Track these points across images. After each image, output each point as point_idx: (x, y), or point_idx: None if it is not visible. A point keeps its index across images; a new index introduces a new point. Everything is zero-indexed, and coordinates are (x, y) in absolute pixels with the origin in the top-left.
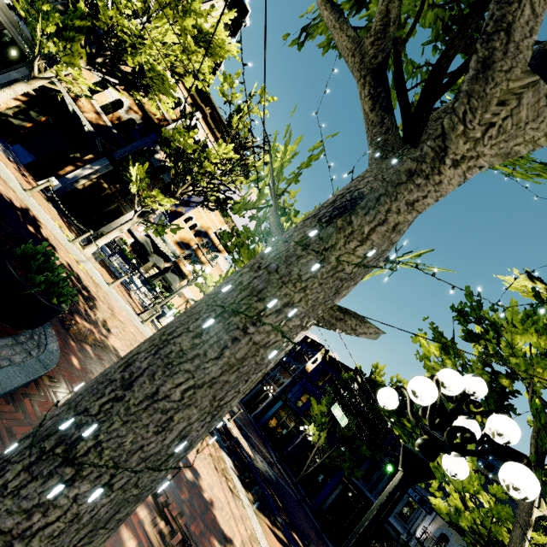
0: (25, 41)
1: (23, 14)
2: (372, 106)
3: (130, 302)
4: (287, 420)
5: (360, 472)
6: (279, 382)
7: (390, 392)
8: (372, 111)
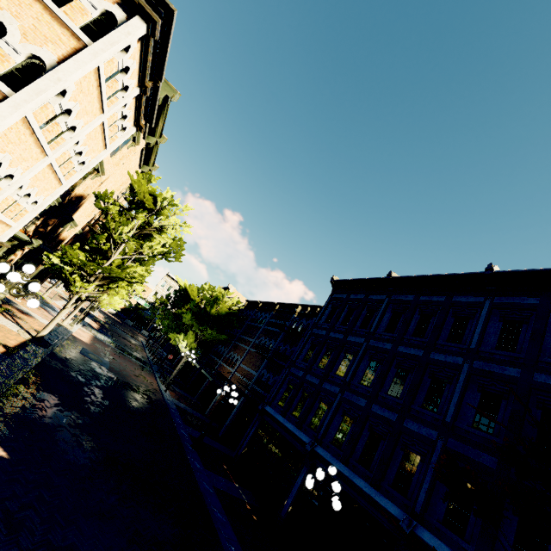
0: None
1: None
2: None
3: None
4: None
5: None
6: None
7: None
8: None
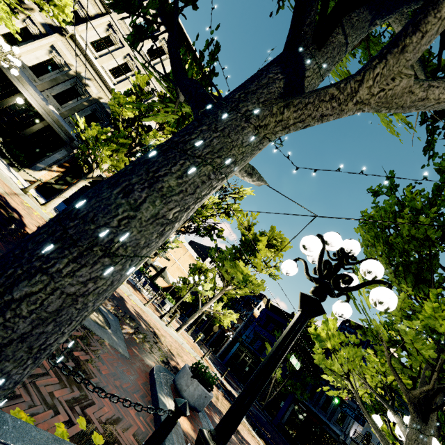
0: (63, 132)
1: (84, 138)
2: (413, 412)
3: (151, 307)
4: (245, 357)
5: (307, 395)
6: (234, 326)
7: (378, 419)
8: (413, 413)
